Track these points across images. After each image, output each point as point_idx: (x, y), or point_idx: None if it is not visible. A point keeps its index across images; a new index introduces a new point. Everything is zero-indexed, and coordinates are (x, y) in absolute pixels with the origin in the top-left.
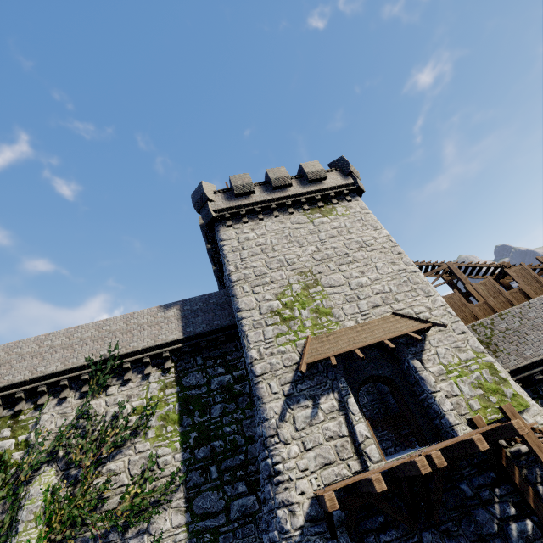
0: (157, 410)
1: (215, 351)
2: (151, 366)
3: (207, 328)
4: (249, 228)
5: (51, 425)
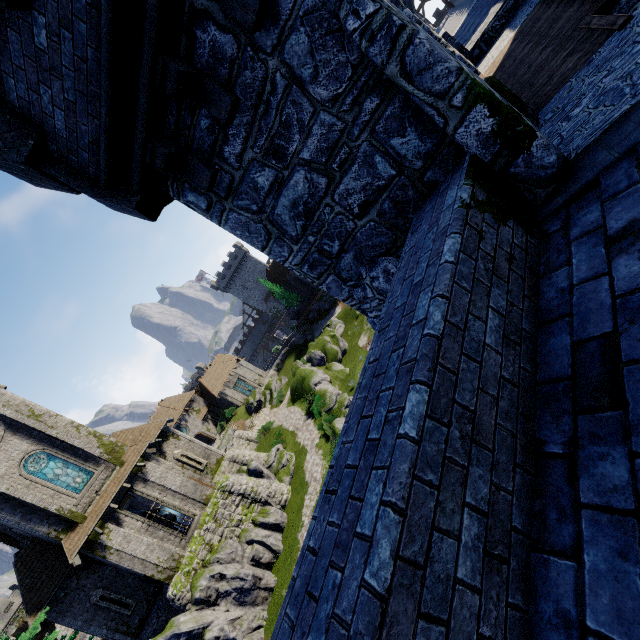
0: None
1: None
2: None
3: None
4: None
5: None
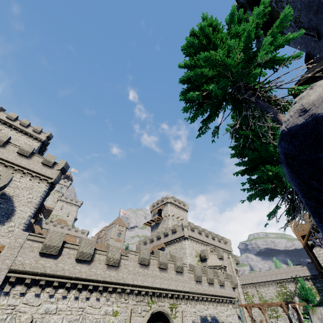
0: (312, 290)
1: (320, 279)
2: (306, 280)
3: (316, 273)
4: (318, 250)
5: (291, 288)
